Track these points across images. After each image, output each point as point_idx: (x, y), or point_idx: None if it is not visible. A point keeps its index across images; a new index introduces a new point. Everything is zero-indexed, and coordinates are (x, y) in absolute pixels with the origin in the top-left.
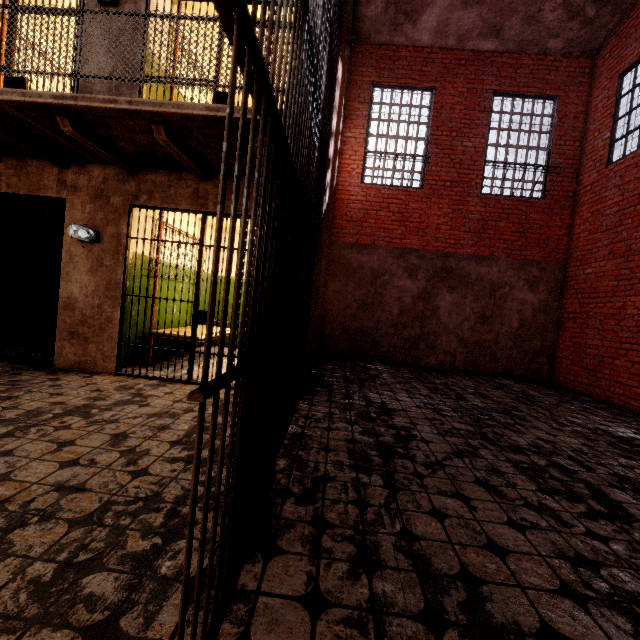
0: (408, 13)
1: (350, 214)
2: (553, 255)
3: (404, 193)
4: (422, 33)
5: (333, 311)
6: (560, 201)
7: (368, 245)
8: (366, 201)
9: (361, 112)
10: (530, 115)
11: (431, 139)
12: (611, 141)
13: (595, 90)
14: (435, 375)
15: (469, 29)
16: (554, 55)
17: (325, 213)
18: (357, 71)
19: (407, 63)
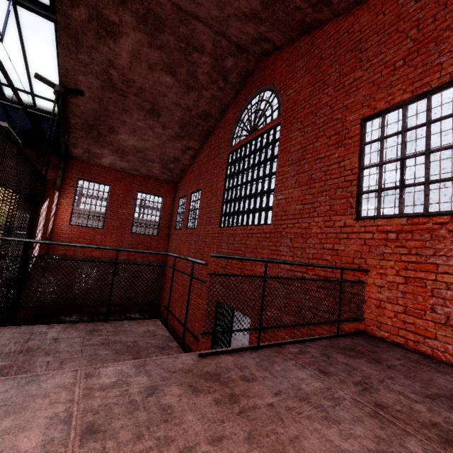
0: (96, 156)
1: (62, 239)
2: (161, 258)
3: (93, 231)
4: (104, 163)
5: (48, 290)
6: (164, 237)
7: (72, 255)
8: (72, 233)
9: (71, 191)
10: (153, 202)
11: (108, 207)
12: (176, 221)
13: (176, 197)
14: (101, 318)
15: (125, 167)
16: (162, 181)
17: (34, 262)
18: (70, 171)
19: (97, 172)
